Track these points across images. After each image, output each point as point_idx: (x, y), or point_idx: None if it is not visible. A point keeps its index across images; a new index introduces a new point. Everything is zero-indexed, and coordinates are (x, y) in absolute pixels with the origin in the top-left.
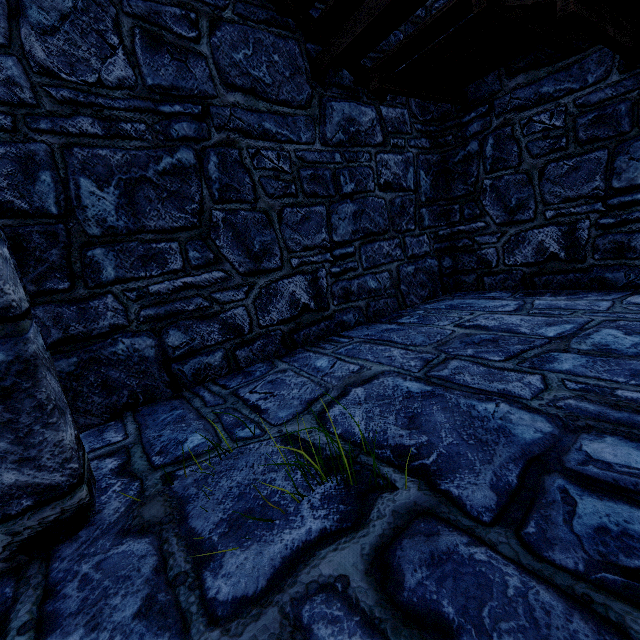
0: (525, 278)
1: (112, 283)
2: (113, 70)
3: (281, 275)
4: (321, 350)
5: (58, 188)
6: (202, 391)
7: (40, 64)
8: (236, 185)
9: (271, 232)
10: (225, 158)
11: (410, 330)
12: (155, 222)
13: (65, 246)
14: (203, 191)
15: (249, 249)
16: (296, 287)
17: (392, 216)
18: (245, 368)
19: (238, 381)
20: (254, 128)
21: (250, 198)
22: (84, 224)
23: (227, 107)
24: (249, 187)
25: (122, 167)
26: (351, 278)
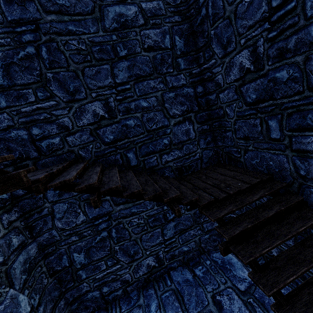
0: (264, 255)
1: (85, 279)
2: (79, 219)
3: (142, 258)
4: (157, 290)
5: (68, 258)
6: (114, 309)
7: (60, 228)
8: (122, 235)
9: (137, 245)
10: (118, 228)
11: (194, 288)
12: (96, 257)
13: (71, 273)
14: (111, 242)
15: (129, 254)
16: (149, 261)
17: (195, 218)
18: (130, 292)
19: (125, 306)
20: (128, 214)
21: (128, 237)
22: (76, 265)
23: (117, 212)
24: (127, 234)
25: (85, 245)
26: (174, 250)
